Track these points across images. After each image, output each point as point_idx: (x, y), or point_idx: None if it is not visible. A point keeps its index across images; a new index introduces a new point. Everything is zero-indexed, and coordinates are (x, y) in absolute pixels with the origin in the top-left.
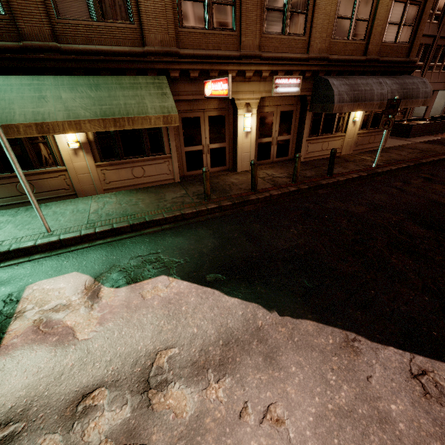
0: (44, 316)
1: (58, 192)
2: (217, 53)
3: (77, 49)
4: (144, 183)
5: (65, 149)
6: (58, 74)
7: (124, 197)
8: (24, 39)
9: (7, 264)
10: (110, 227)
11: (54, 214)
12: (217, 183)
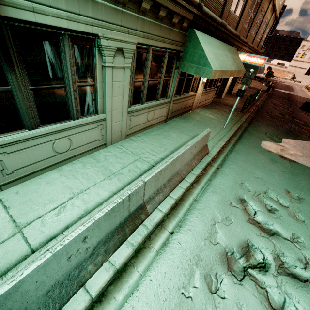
0: (284, 152)
1: (188, 108)
2: (244, 39)
3: (228, 28)
4: (205, 104)
5: (200, 82)
6: (219, 40)
7: (209, 111)
8: (221, 18)
9: (233, 142)
10: (239, 124)
11: (204, 120)
12: (227, 104)
